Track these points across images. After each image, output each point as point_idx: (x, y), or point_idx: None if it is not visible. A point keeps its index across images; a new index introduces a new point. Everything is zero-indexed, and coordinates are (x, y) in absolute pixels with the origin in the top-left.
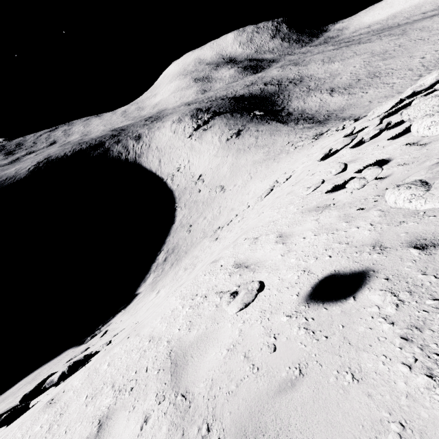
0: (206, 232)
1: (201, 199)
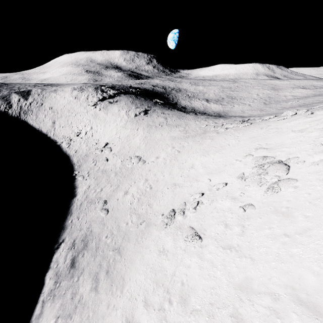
0: (145, 215)
1: (111, 168)
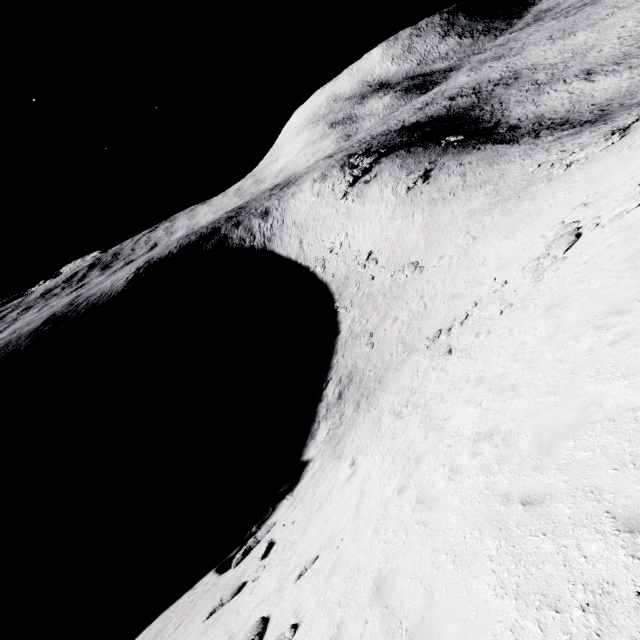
0: (410, 343)
1: (378, 289)
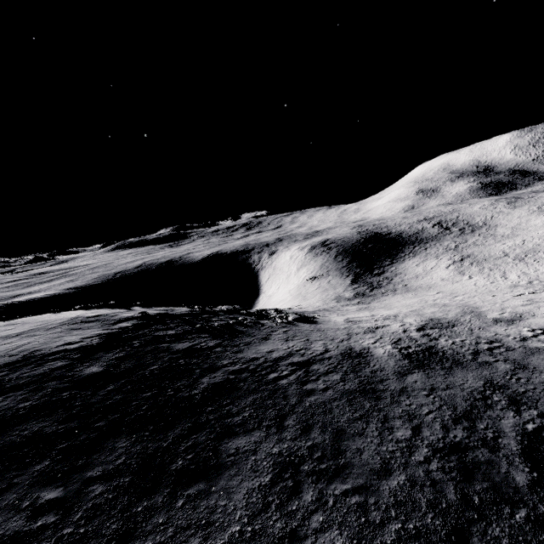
0: None
1: None
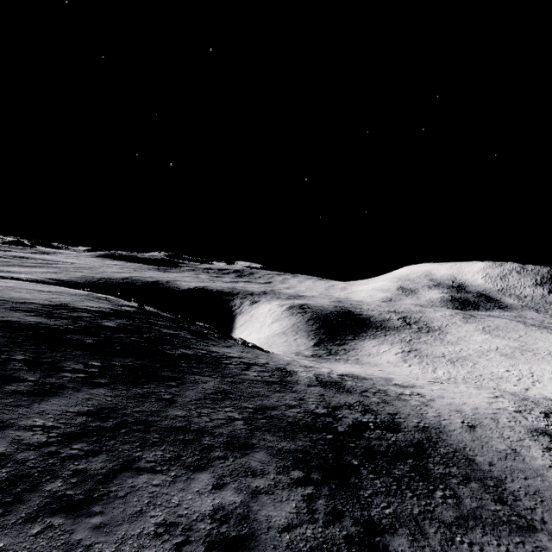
0: None
1: None
